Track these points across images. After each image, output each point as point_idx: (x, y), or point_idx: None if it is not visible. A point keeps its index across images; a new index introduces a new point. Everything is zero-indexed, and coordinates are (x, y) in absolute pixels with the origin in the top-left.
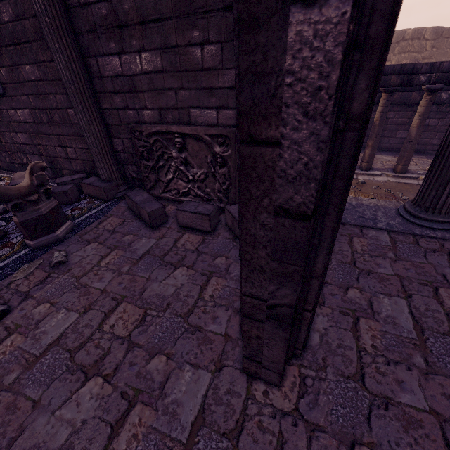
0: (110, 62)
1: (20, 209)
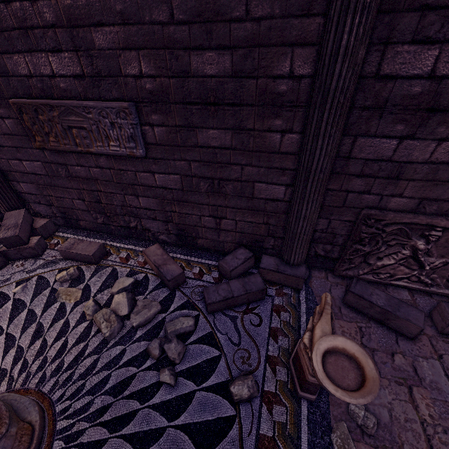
0: (377, 145)
1: None
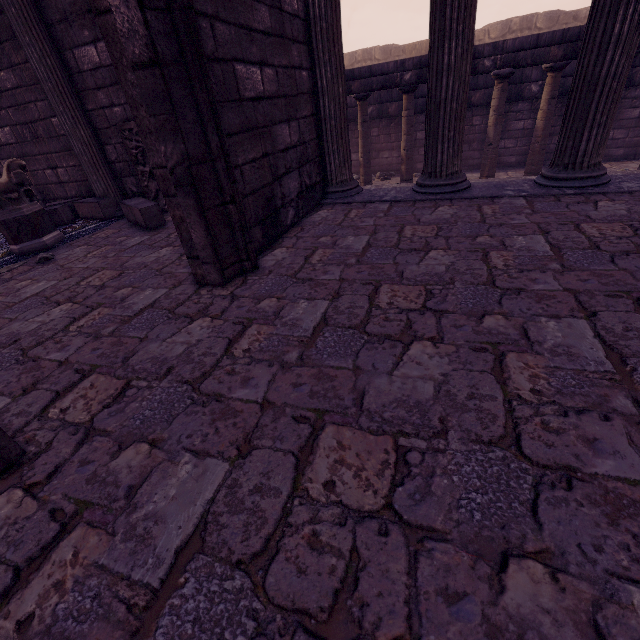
0: (87, 54)
1: (0, 208)
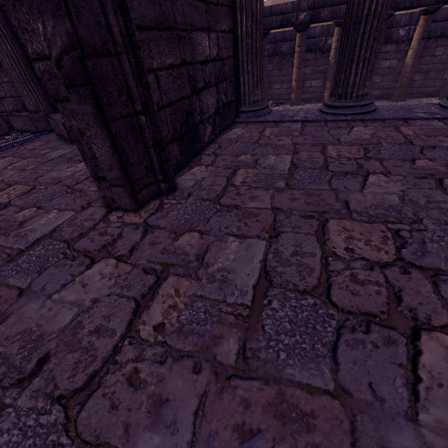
0: None
1: None
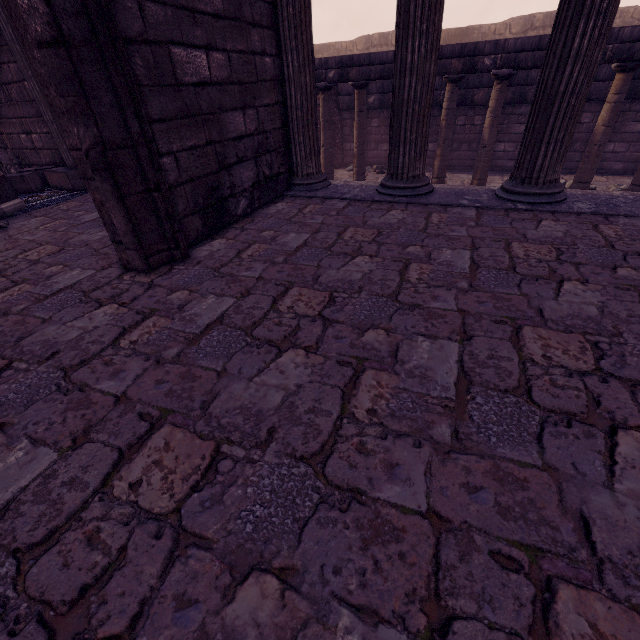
0: None
1: None
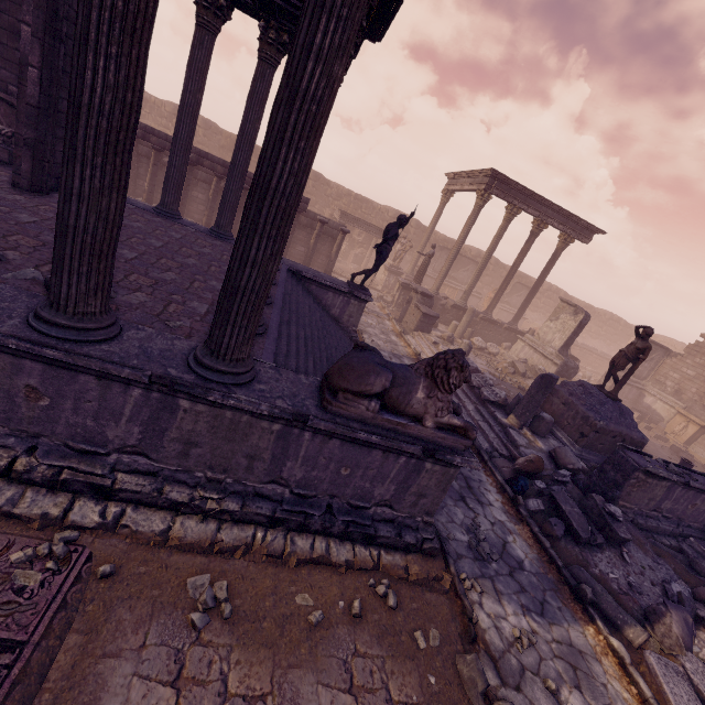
0: None
1: None
